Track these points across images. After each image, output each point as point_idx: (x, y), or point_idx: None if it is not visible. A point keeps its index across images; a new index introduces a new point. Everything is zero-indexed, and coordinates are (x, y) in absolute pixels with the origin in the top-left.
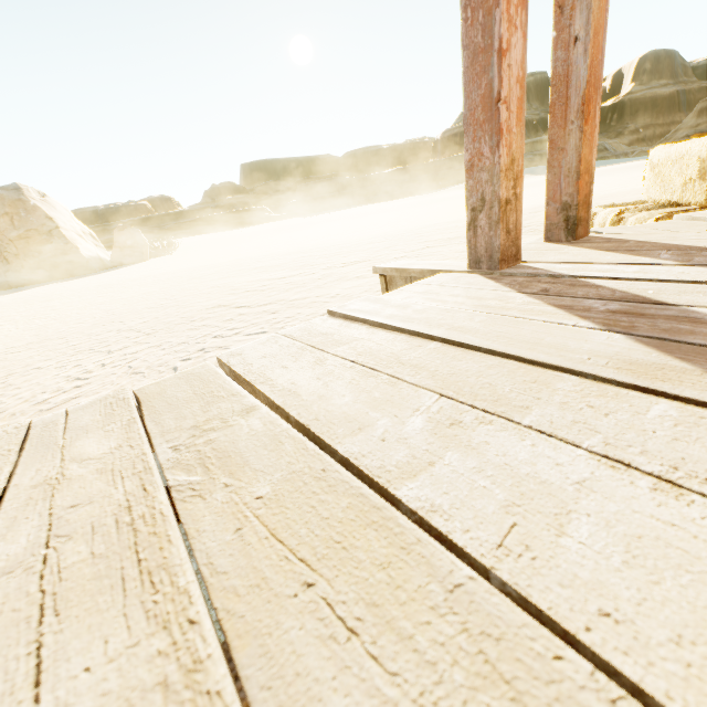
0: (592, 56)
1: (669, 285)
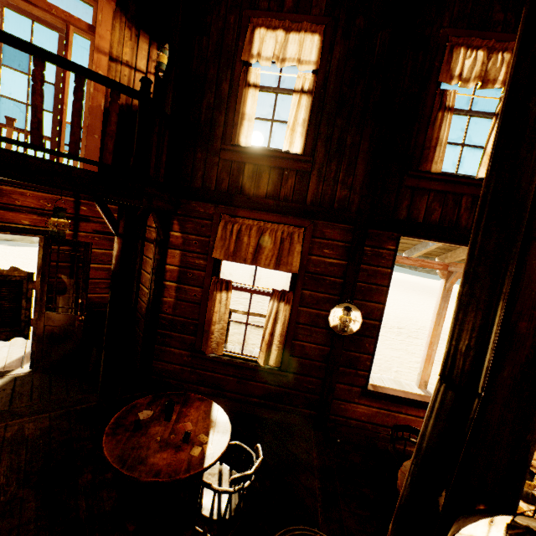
0: None
1: None
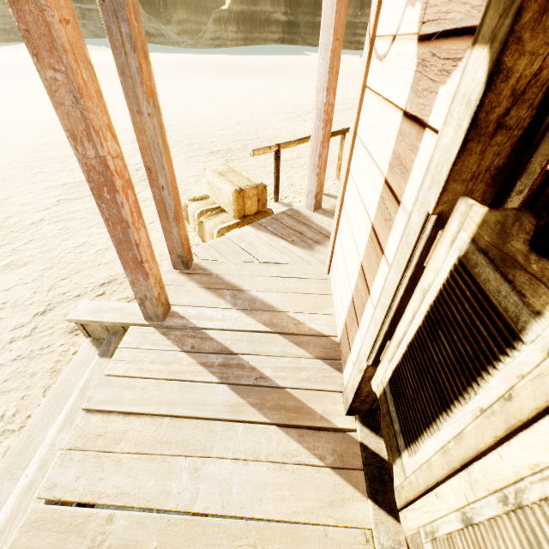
0: (174, 195)
1: (233, 334)
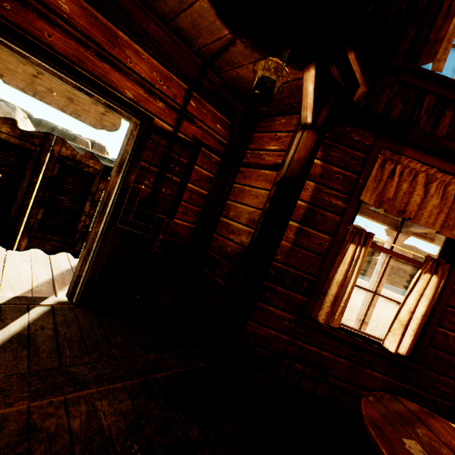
0: None
1: None
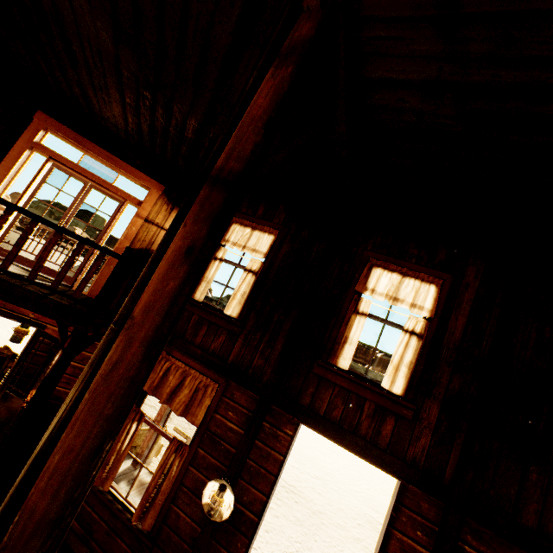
0: None
1: None
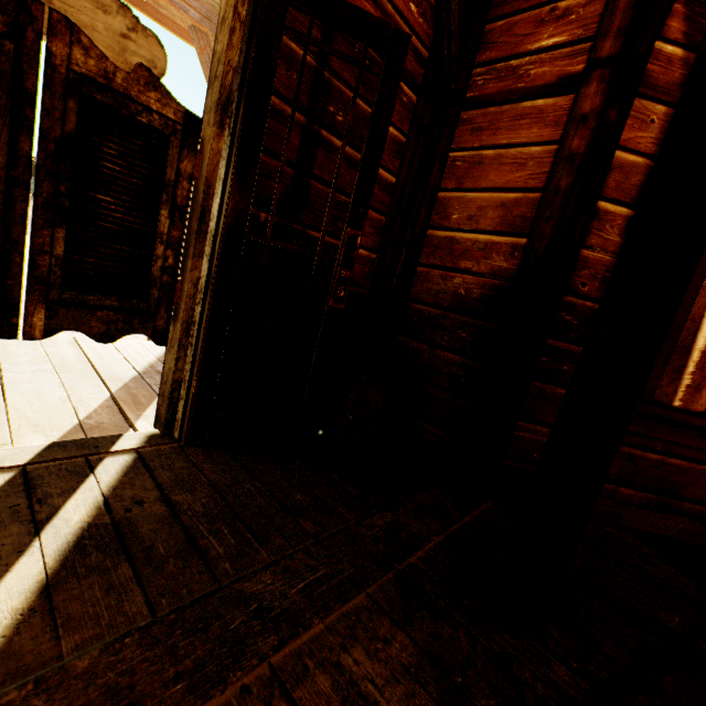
0: None
1: None
